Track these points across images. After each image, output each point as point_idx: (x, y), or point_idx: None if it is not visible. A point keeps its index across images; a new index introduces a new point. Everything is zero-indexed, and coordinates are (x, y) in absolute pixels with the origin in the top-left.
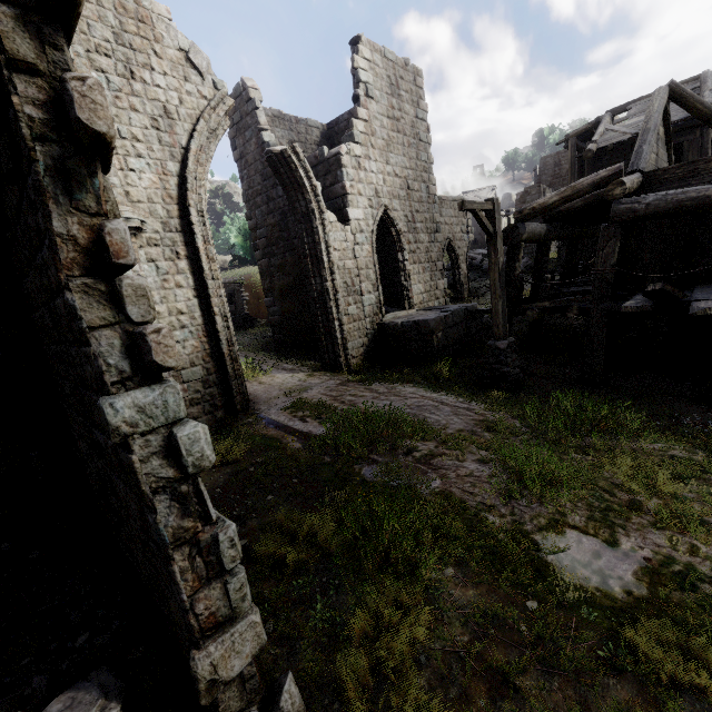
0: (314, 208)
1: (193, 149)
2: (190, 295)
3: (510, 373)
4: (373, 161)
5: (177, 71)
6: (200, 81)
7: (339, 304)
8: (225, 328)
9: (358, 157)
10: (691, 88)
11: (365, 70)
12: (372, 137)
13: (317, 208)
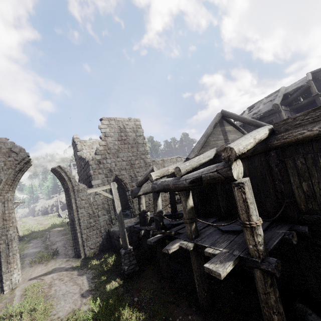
0: (69, 186)
1: (3, 180)
2: None
3: (126, 269)
4: (108, 159)
5: (6, 155)
6: (16, 155)
7: (81, 225)
8: (6, 249)
9: (99, 159)
10: (275, 95)
11: (105, 128)
12: (108, 150)
13: (71, 185)
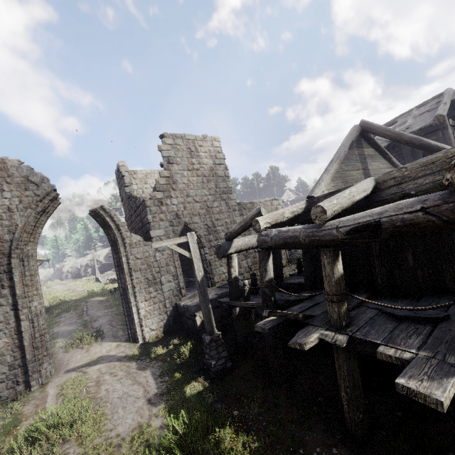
0: (117, 238)
1: (19, 226)
2: (8, 309)
3: (213, 364)
4: (174, 198)
5: (20, 187)
6: (36, 188)
7: (136, 295)
8: (30, 327)
9: (161, 198)
10: (435, 102)
11: (168, 150)
12: (173, 184)
13: (121, 237)
